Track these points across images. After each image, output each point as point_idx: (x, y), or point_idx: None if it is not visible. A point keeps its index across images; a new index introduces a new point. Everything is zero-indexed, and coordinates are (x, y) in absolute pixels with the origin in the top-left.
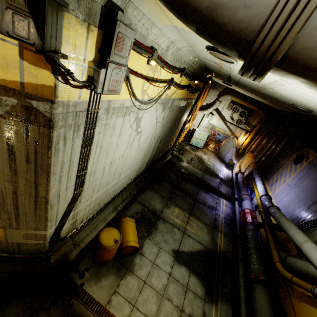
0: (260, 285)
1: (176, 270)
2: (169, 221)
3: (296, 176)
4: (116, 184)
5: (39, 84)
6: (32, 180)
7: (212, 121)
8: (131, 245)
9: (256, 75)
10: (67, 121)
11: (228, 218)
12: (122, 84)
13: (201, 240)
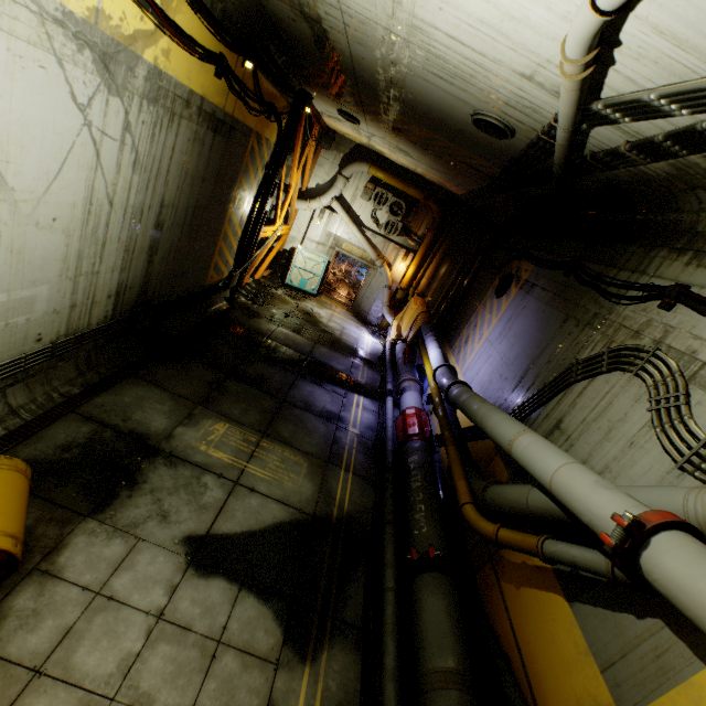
0: (432, 574)
1: (188, 597)
2: (189, 458)
3: (502, 318)
4: None
5: None
6: None
7: (333, 228)
8: None
9: None
10: None
11: (369, 434)
12: None
13: (290, 495)
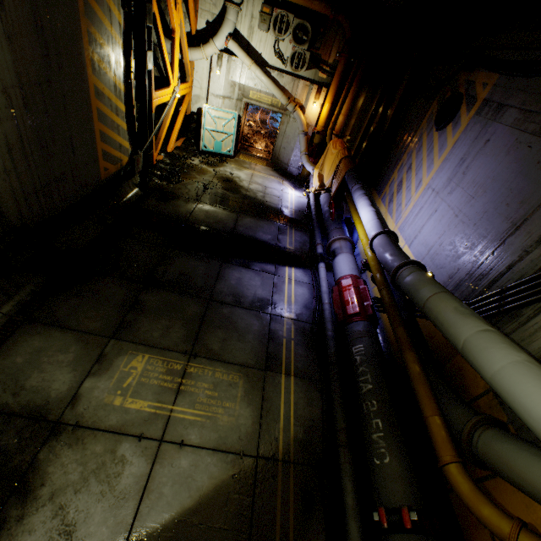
0: (408, 538)
1: None
2: (100, 424)
3: (449, 159)
4: None
5: None
6: None
7: (235, 75)
8: None
9: None
10: None
11: (306, 316)
12: None
13: (226, 435)
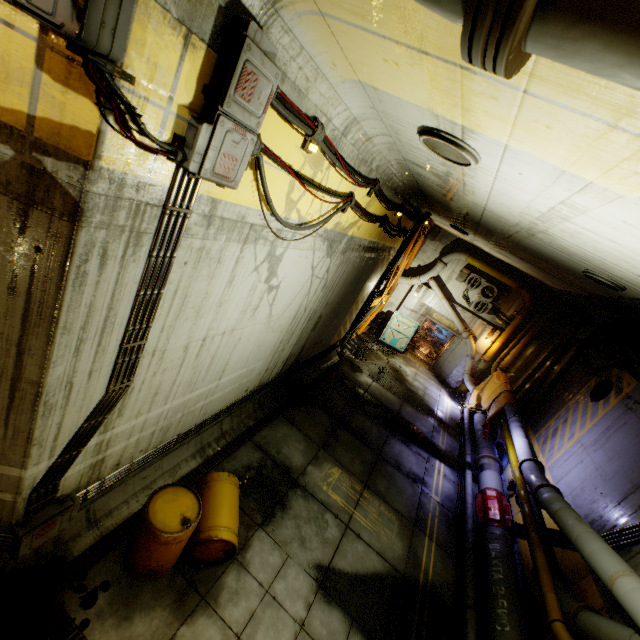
0: None
1: (318, 617)
2: (316, 494)
3: (597, 425)
4: (210, 393)
5: (67, 126)
6: (14, 337)
7: (427, 300)
8: (219, 537)
9: (501, 24)
10: (114, 216)
11: (449, 505)
12: (244, 169)
13: (385, 549)
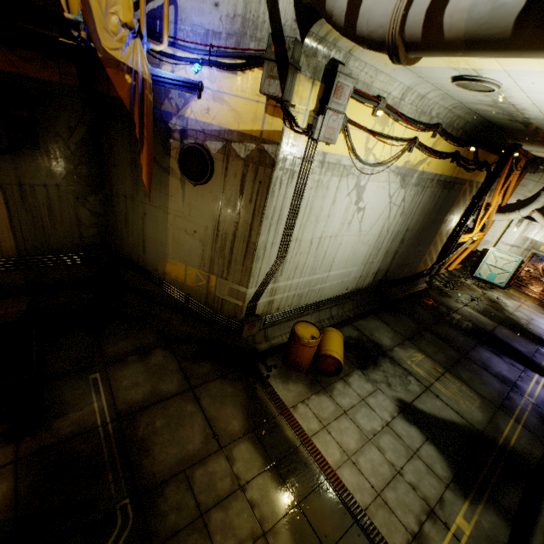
0: None
1: (400, 424)
2: (401, 364)
3: None
4: (323, 280)
5: (272, 131)
6: (249, 222)
7: (530, 233)
8: (331, 354)
9: (397, 59)
10: (285, 164)
11: None
12: (338, 133)
13: (463, 412)
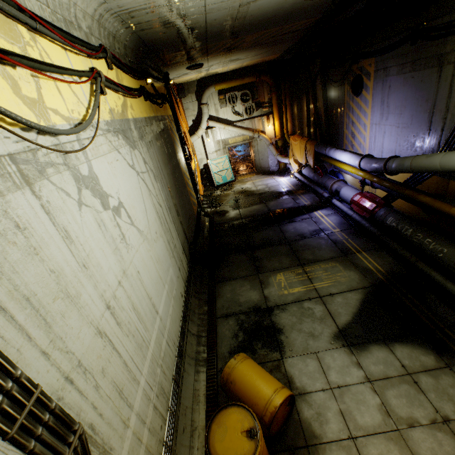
0: None
1: (369, 363)
2: (286, 301)
3: (374, 105)
4: (161, 330)
5: None
6: None
7: (218, 137)
8: (278, 405)
9: None
10: None
11: (345, 226)
12: None
13: (350, 284)
